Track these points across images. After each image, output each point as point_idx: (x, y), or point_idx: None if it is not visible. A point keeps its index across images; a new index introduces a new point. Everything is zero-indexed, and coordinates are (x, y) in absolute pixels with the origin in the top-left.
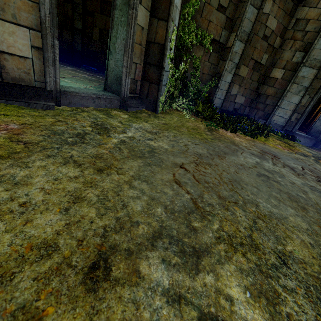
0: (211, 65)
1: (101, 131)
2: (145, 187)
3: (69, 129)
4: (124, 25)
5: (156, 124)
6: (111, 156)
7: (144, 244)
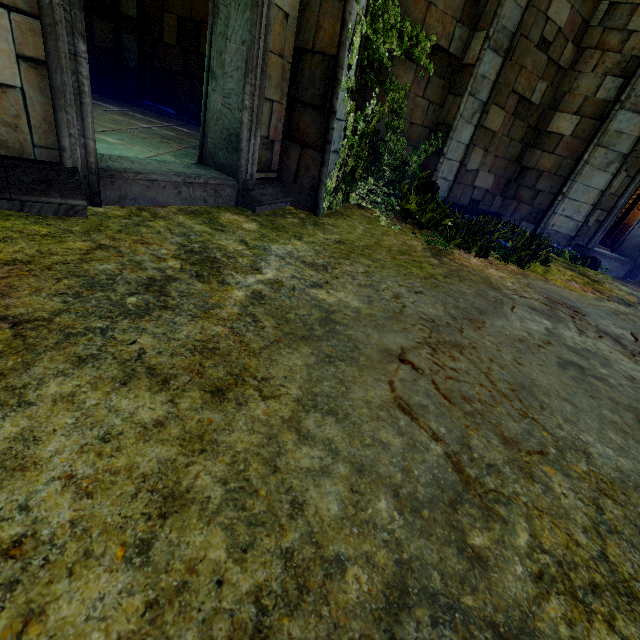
0: (430, 105)
1: (202, 270)
2: (334, 434)
3: (126, 268)
4: (245, 6)
5: (322, 242)
6: (238, 344)
7: (370, 639)
